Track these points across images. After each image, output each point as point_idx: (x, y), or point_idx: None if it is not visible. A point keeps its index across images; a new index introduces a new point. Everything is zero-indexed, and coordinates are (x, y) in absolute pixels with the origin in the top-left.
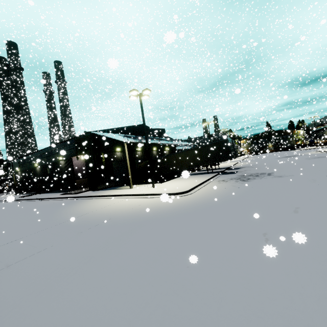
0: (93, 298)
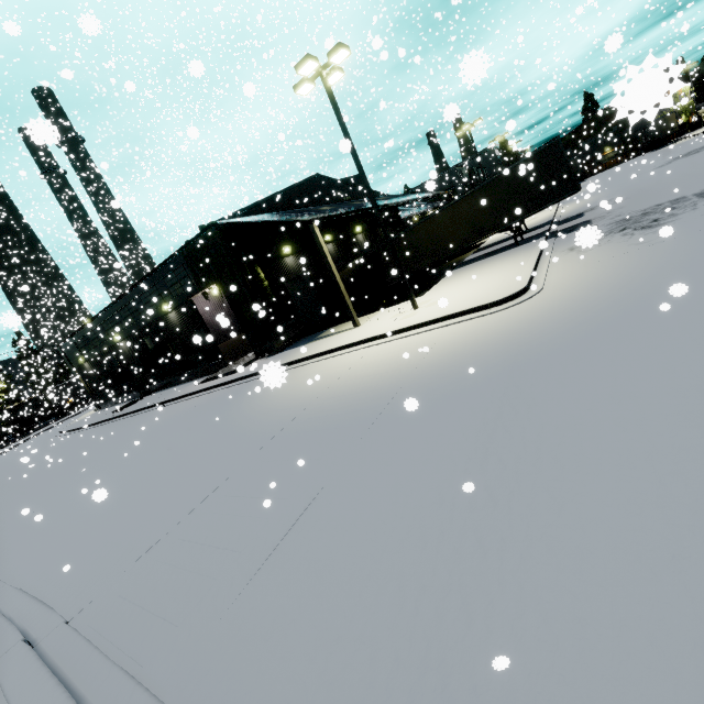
0: (697, 603)
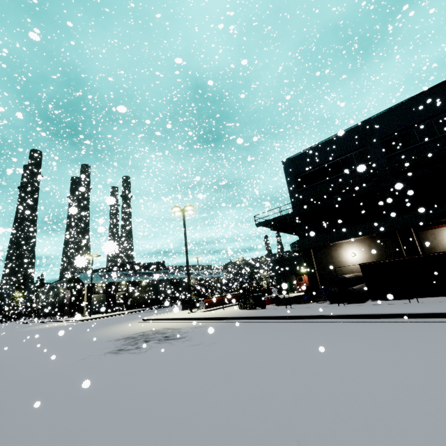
0: None
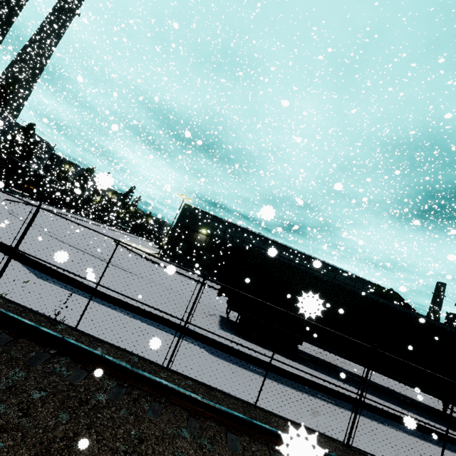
0: None
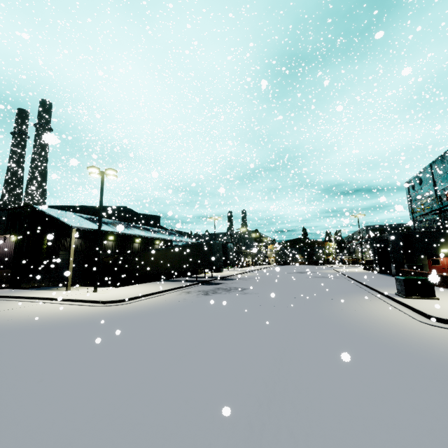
0: None
